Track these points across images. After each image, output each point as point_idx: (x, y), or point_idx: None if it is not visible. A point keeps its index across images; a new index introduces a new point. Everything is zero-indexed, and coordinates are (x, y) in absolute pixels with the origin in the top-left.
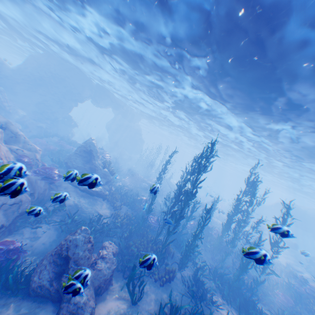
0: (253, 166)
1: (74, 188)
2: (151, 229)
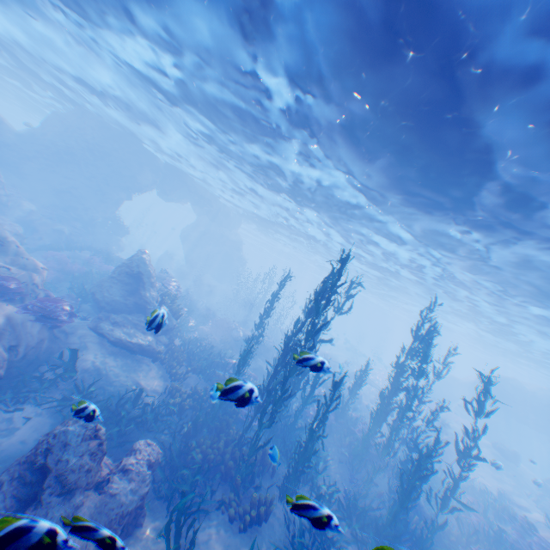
0: (426, 305)
1: (99, 338)
2: (238, 418)
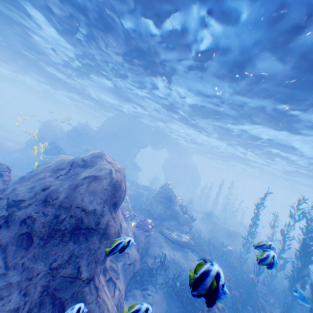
0: None
1: (163, 239)
2: (259, 296)
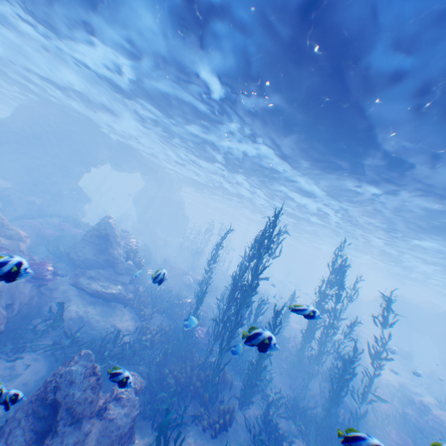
0: (338, 245)
1: (78, 291)
2: (198, 346)
